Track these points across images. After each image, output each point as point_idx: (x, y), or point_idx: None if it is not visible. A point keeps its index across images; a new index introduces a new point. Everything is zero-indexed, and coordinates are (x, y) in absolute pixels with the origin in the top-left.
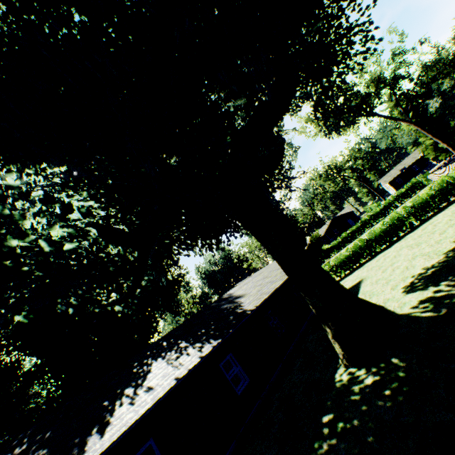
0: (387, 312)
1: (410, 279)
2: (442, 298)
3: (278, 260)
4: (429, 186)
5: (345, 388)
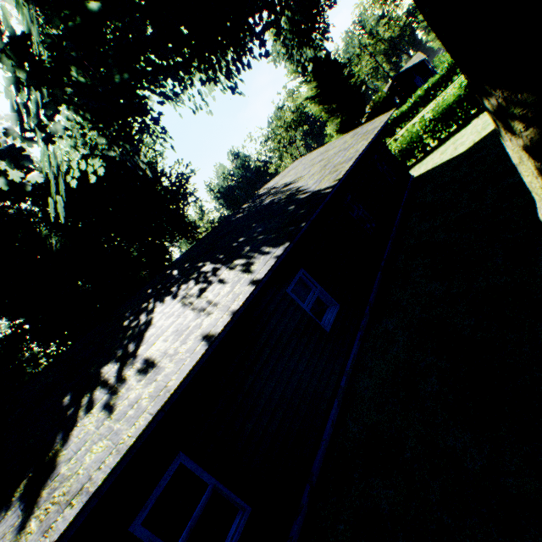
0: None
1: None
2: None
3: None
4: None
5: None
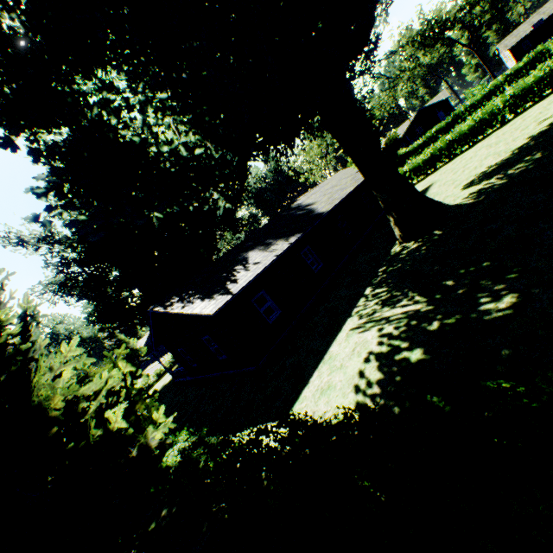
0: (443, 206)
1: (472, 178)
2: (486, 189)
3: (356, 162)
4: (541, 66)
5: (397, 254)
